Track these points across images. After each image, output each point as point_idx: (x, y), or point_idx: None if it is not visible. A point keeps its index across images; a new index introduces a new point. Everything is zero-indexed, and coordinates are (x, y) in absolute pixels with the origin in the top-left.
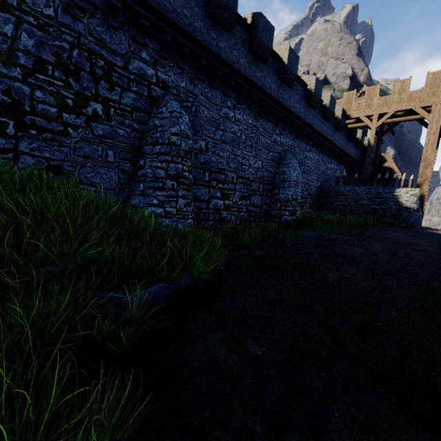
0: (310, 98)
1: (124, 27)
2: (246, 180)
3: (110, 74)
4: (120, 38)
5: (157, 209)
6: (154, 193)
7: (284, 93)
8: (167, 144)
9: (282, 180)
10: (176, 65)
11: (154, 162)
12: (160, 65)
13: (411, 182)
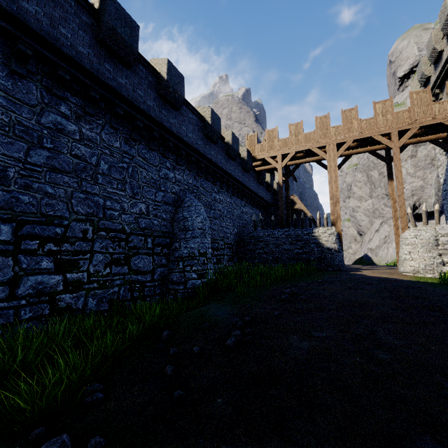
0: (207, 130)
1: None
2: (117, 232)
3: None
4: None
5: None
6: None
7: (171, 117)
8: None
9: (183, 229)
10: None
11: None
12: None
13: (326, 221)
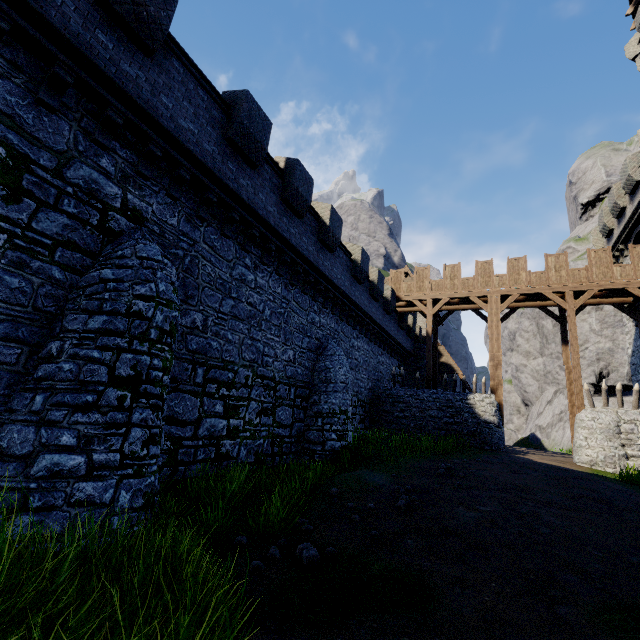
0: (356, 270)
1: (72, 113)
2: (269, 380)
3: (18, 173)
4: (58, 126)
5: (68, 457)
6: (68, 417)
7: (325, 259)
8: (122, 314)
9: (325, 381)
10: (164, 190)
11: (85, 349)
12: (134, 184)
13: (484, 387)
